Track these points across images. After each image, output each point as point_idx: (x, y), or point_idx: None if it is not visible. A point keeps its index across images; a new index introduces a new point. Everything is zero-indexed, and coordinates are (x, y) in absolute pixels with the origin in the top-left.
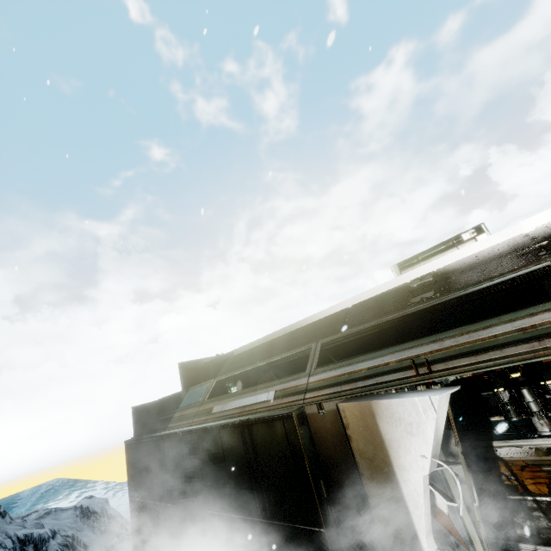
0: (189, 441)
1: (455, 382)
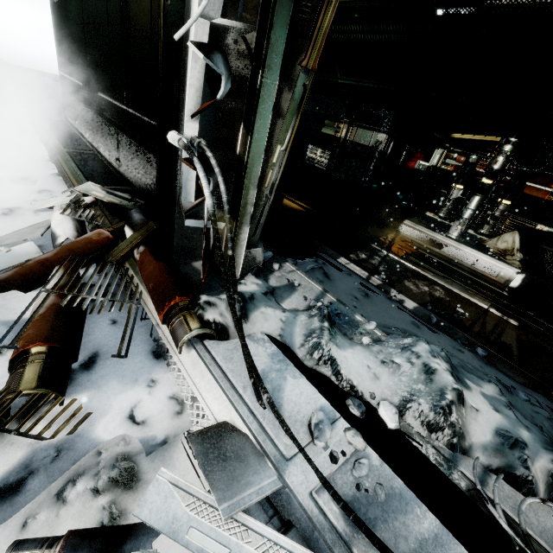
0: (87, 3)
1: (430, 168)
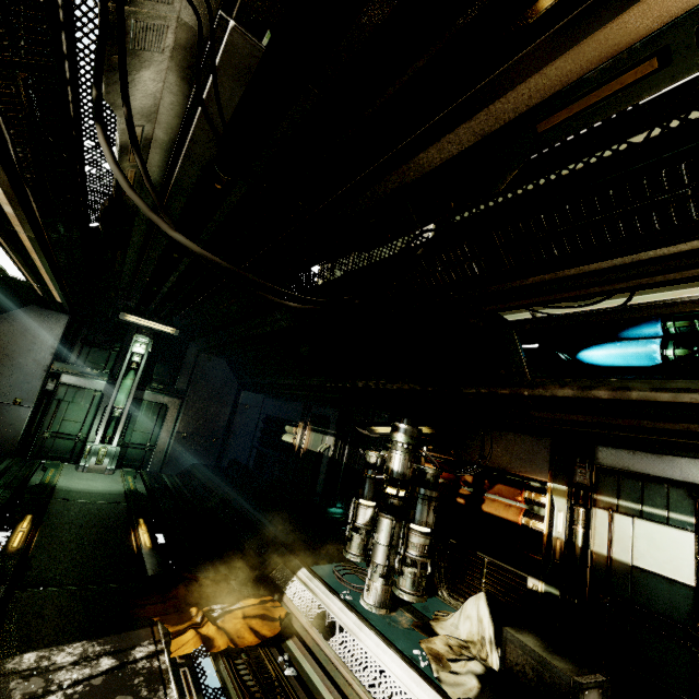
0: None
1: None
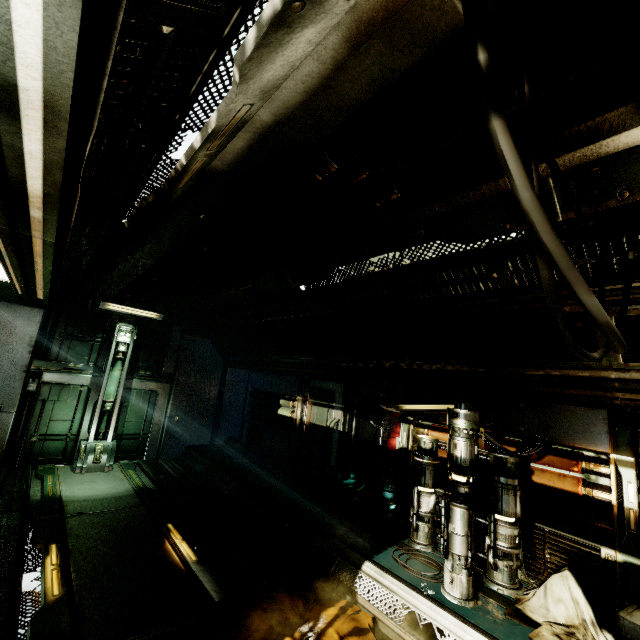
0: None
1: (402, 451)
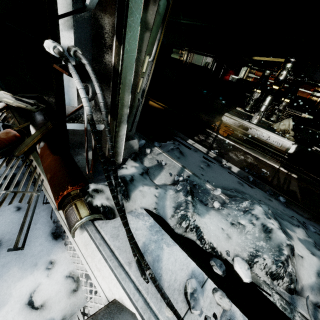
0: None
1: (239, 80)
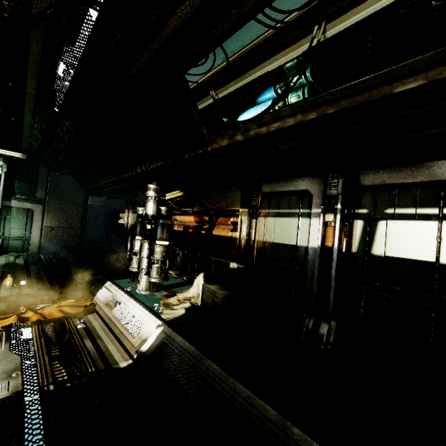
0: None
1: None
